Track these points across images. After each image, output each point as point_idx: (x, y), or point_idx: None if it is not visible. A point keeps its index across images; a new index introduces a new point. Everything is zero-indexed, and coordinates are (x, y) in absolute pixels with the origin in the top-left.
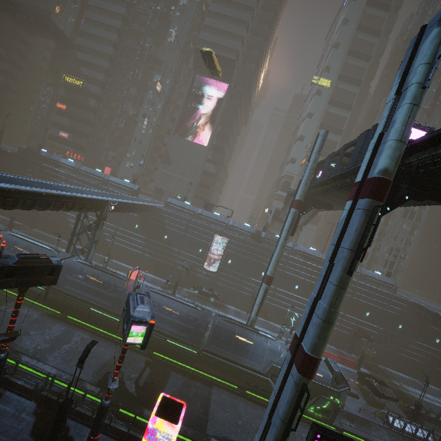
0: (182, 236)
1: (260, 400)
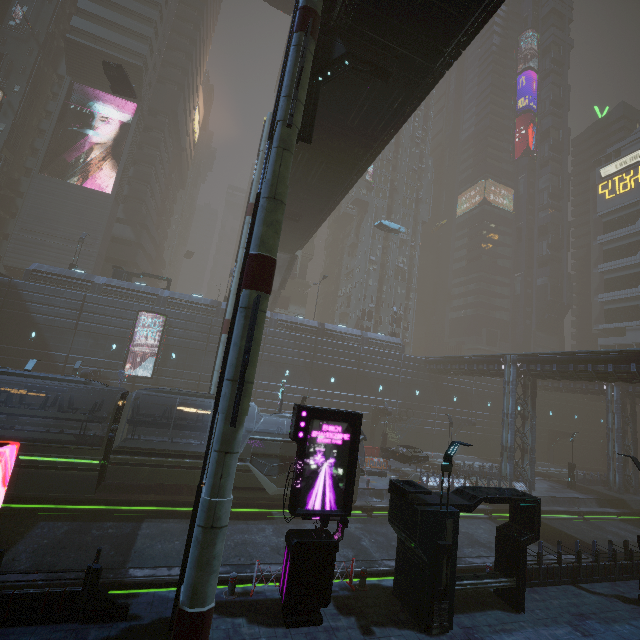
0: (72, 327)
1: (241, 513)
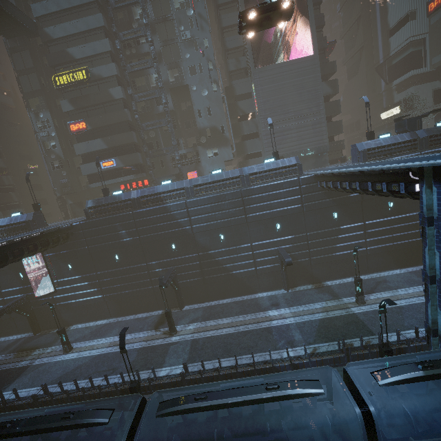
0: None
1: None
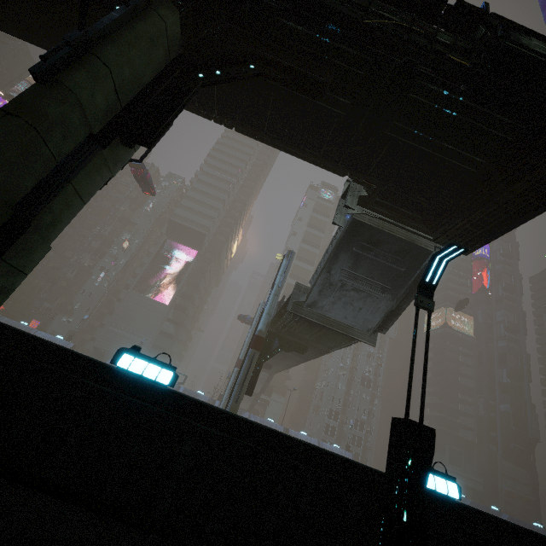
0: None
1: None
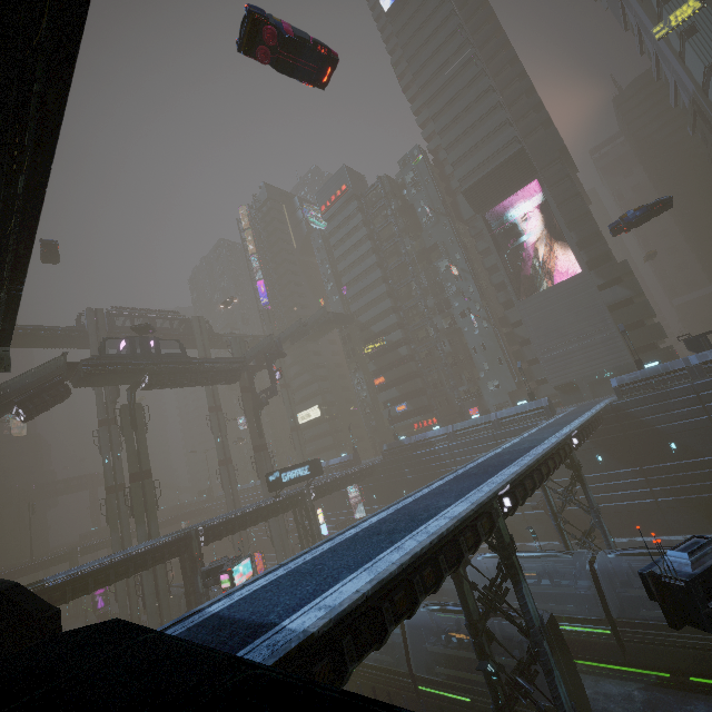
0: (708, 424)
1: None
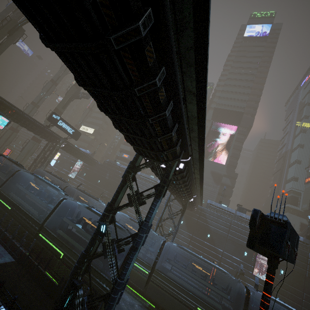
0: (225, 236)
1: None
